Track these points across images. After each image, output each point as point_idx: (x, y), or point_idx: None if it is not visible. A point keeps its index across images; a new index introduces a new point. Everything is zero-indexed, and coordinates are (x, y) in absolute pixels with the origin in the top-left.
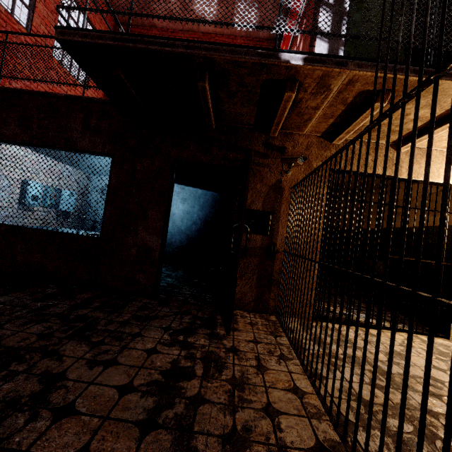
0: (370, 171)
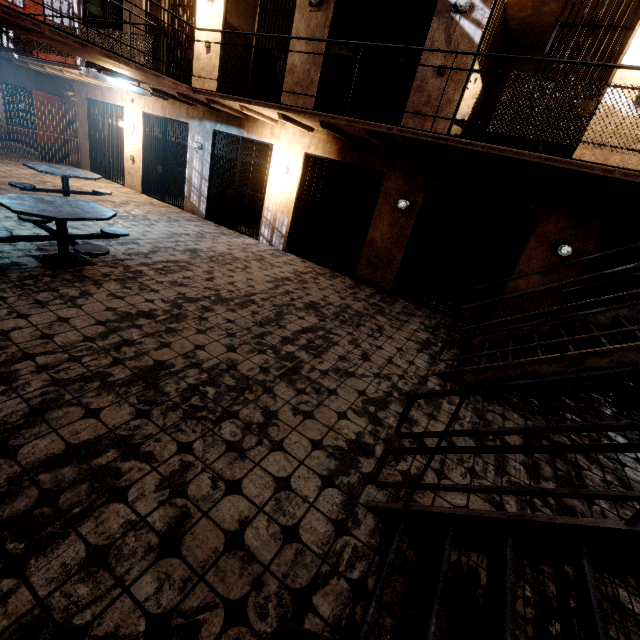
0: (97, 99)
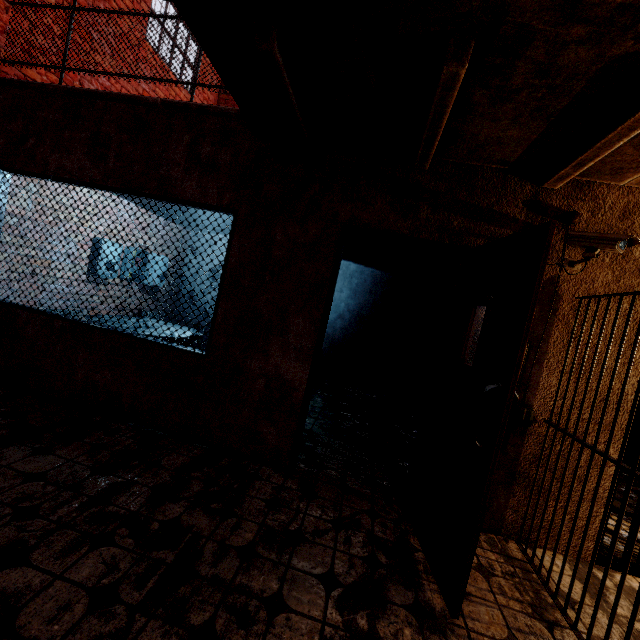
0: None
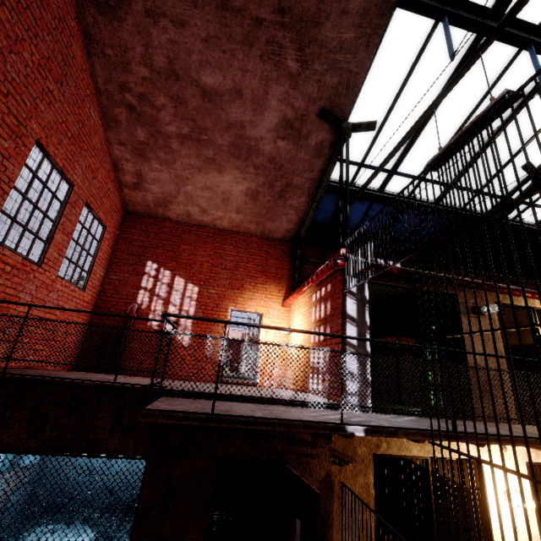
0: (407, 453)
